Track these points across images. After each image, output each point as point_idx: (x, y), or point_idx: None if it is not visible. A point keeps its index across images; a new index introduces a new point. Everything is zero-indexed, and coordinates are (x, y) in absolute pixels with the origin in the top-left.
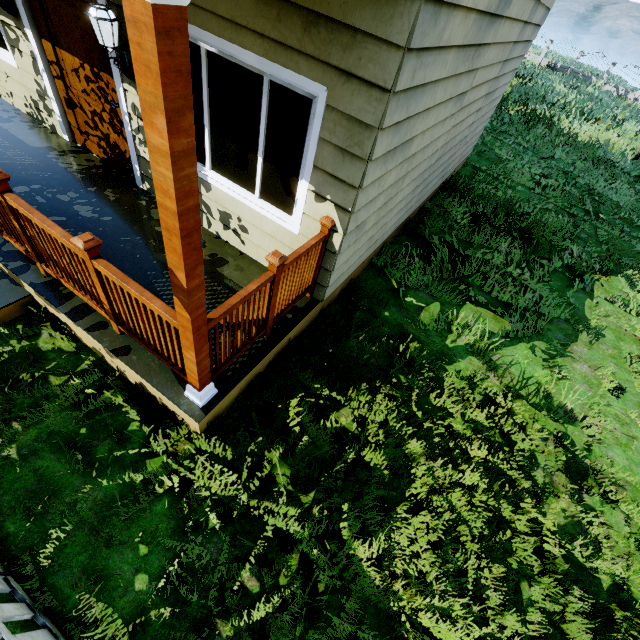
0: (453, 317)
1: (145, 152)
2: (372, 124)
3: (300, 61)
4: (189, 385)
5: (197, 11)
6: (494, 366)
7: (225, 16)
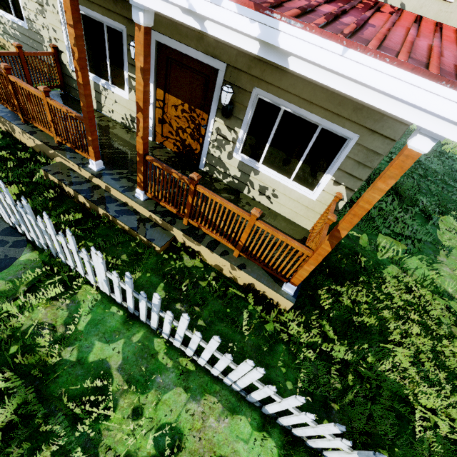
0: (379, 242)
1: (215, 151)
2: (382, 153)
3: (346, 123)
4: (289, 283)
5: (286, 93)
6: (406, 270)
7: (305, 98)
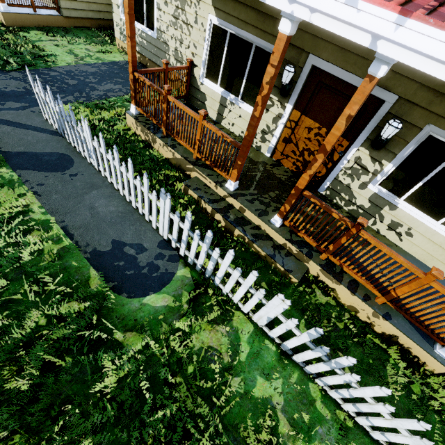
0: None
1: (344, 179)
2: None
3: None
4: None
5: None
6: None
7: None
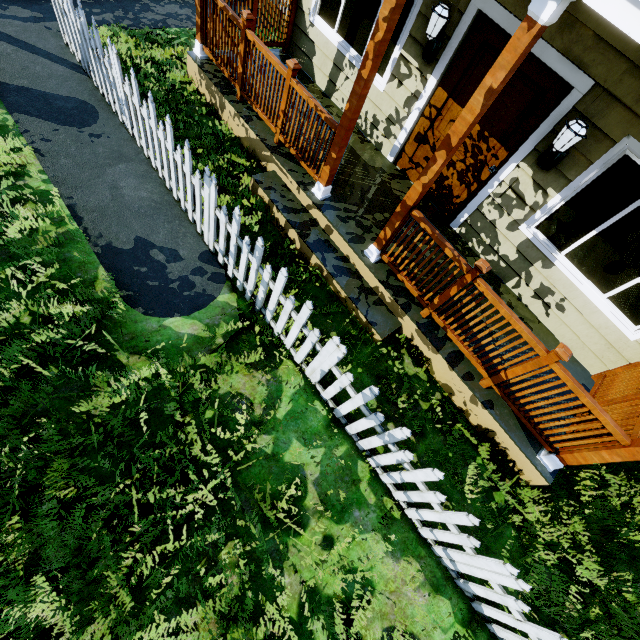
0: None
1: (490, 211)
2: None
3: None
4: (555, 456)
5: None
6: None
7: None
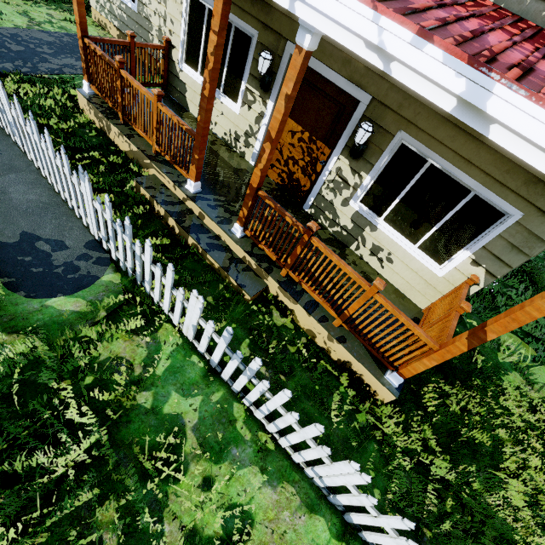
0: (503, 341)
1: (327, 194)
2: None
3: (510, 195)
4: (396, 373)
5: (440, 145)
6: (532, 382)
7: (463, 156)
